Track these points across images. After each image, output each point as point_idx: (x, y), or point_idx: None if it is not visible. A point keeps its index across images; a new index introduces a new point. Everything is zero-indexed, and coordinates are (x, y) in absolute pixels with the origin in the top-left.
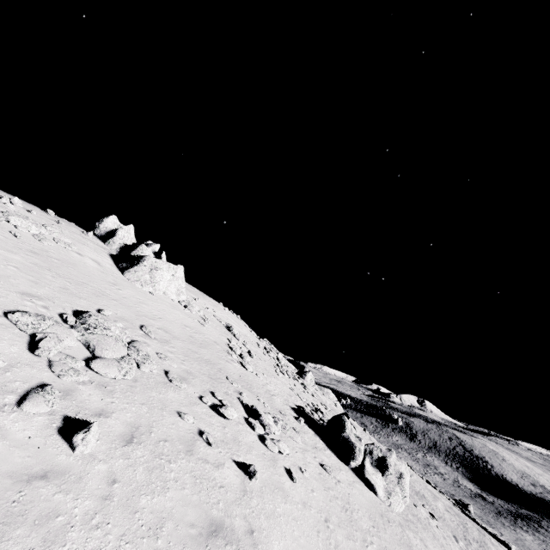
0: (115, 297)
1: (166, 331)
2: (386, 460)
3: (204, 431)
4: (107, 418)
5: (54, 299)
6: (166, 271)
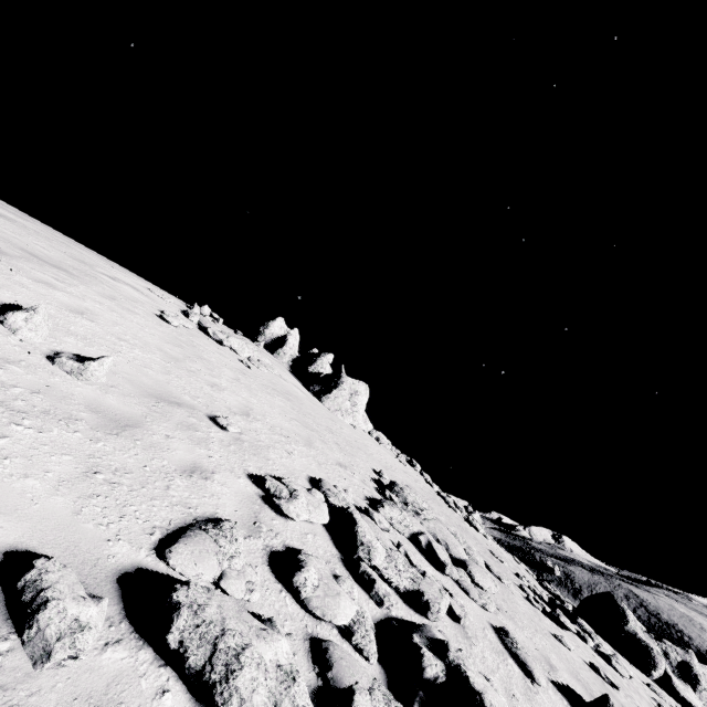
0: (355, 444)
1: (412, 487)
2: (691, 667)
3: (595, 665)
4: (557, 669)
5: (353, 465)
6: (364, 394)
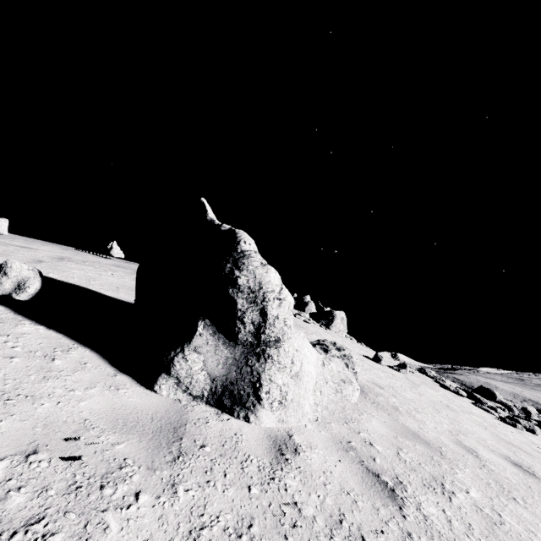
0: None
1: None
2: (526, 408)
3: None
4: None
5: None
6: (345, 318)
